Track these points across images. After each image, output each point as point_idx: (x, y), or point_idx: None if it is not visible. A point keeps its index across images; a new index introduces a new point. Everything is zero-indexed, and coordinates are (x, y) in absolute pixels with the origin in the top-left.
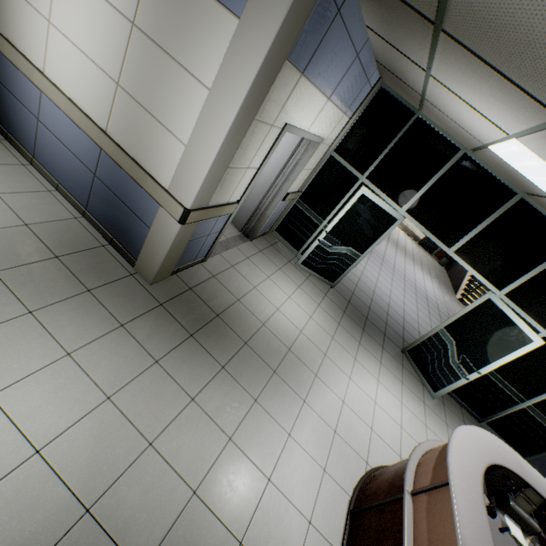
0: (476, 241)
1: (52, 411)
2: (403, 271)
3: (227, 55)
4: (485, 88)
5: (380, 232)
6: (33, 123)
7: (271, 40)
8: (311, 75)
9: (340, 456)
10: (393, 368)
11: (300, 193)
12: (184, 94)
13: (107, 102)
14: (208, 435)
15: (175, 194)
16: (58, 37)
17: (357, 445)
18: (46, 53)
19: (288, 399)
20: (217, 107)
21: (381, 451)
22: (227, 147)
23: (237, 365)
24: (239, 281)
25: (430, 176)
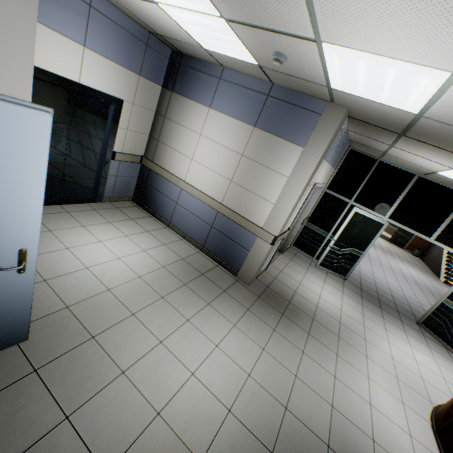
0: (448, 230)
1: (243, 355)
2: (387, 264)
3: (297, 162)
4: (432, 152)
5: (373, 234)
6: (173, 205)
7: (322, 154)
8: (327, 158)
9: (409, 395)
10: (416, 335)
11: (308, 217)
12: (272, 180)
13: (223, 190)
14: (322, 373)
15: (267, 229)
16: (196, 165)
17: (417, 389)
18: (187, 172)
19: (356, 355)
20: (293, 184)
21: (437, 395)
22: (297, 201)
23: (315, 332)
24: (289, 280)
25: (399, 193)
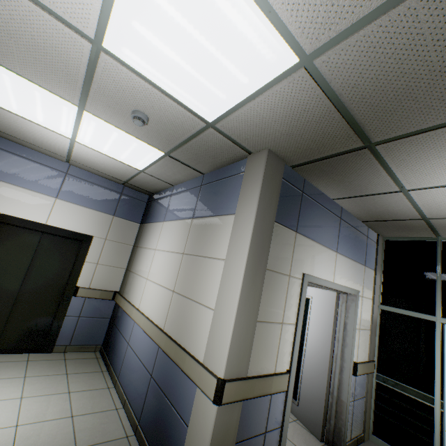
0: None
1: None
2: None
3: (232, 233)
4: None
5: None
6: (125, 347)
7: (255, 209)
8: (306, 233)
9: None
10: None
11: (373, 363)
12: (210, 272)
13: (166, 307)
14: None
15: (208, 364)
16: (149, 284)
17: None
18: (142, 296)
19: None
20: (231, 267)
21: None
22: (247, 295)
23: None
24: None
25: None
